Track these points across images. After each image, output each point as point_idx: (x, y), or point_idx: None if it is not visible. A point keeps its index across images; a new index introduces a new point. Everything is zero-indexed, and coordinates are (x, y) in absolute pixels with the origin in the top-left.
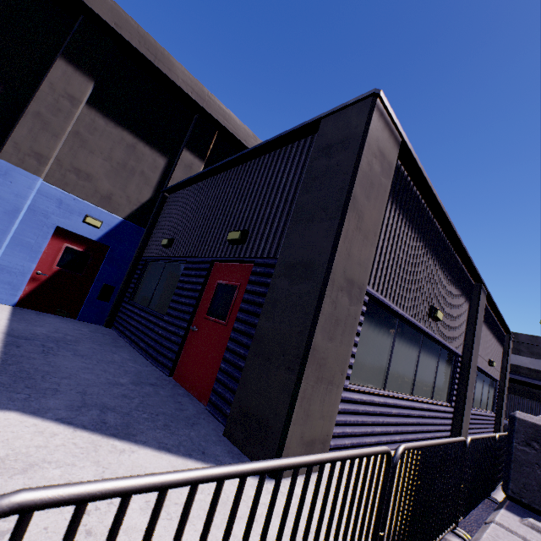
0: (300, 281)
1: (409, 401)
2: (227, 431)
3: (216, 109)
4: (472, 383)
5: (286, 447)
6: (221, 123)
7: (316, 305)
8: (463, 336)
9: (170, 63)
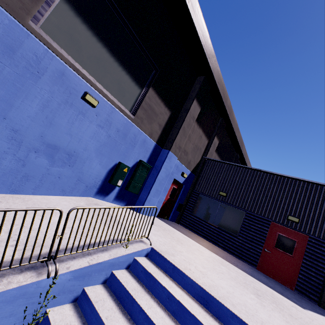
0: None
1: None
2: (323, 306)
3: (232, 117)
4: None
5: None
6: (231, 124)
7: None
8: None
9: (226, 98)
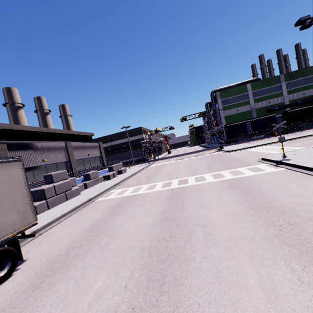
0: None
1: None
2: None
3: None
4: (75, 165)
5: None
6: None
7: None
8: (66, 157)
9: None
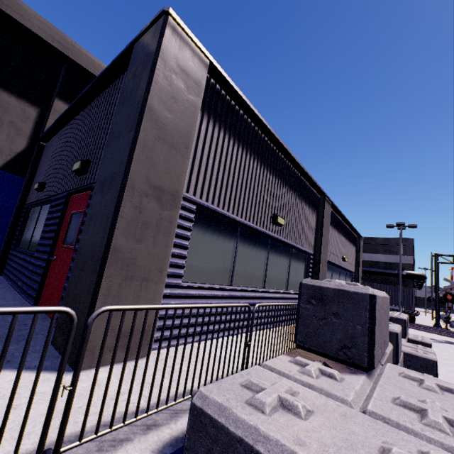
0: (107, 192)
1: (259, 293)
2: (54, 339)
3: (84, 58)
4: (324, 274)
5: (91, 340)
6: (91, 73)
7: (114, 210)
8: (313, 239)
9: (21, 10)
